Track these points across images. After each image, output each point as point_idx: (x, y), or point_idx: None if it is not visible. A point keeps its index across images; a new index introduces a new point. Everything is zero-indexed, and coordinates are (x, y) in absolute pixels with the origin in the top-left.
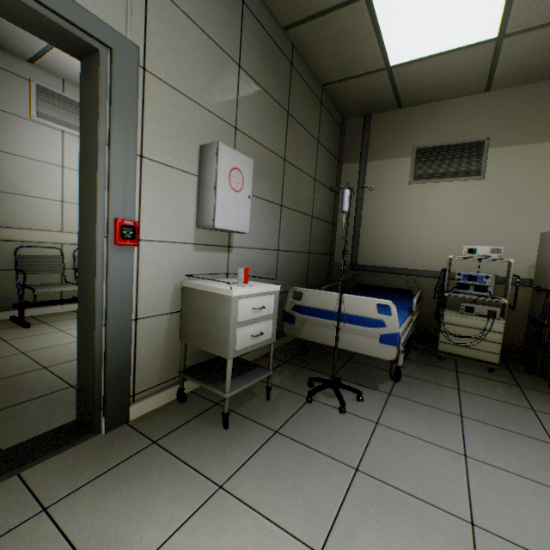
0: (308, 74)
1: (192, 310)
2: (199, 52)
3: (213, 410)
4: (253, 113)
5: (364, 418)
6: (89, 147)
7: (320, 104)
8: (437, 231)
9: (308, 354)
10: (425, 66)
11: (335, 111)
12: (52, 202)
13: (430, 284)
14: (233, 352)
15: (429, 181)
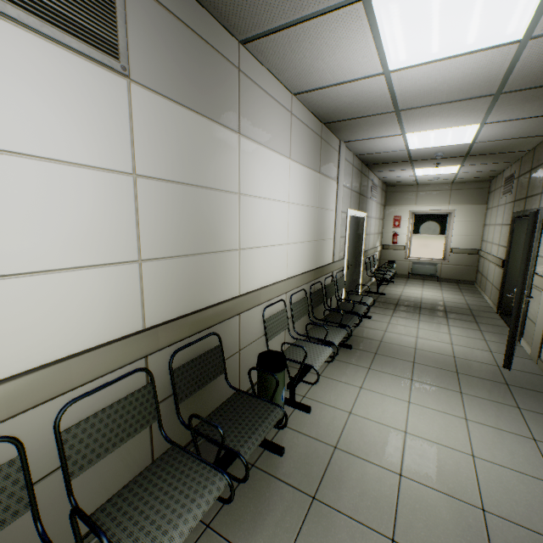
0: None
1: None
2: None
3: None
4: None
5: None
6: (518, 241)
7: None
8: None
9: None
10: None
11: None
12: (368, 235)
13: None
14: None
15: None
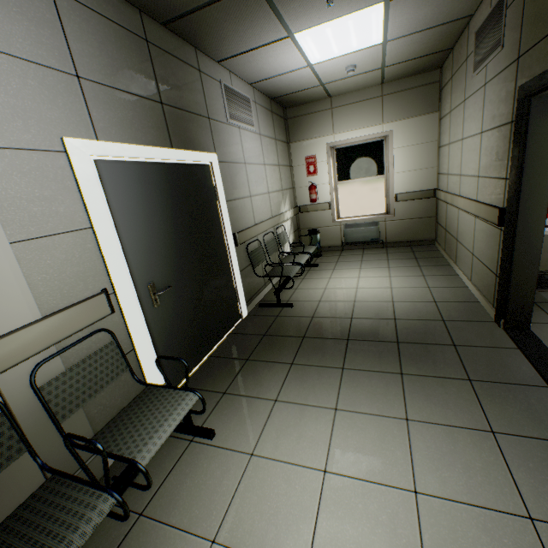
0: None
1: None
2: None
3: (541, 305)
4: None
5: None
6: (541, 159)
7: None
8: None
9: None
10: None
11: None
12: (247, 199)
13: None
14: None
15: None
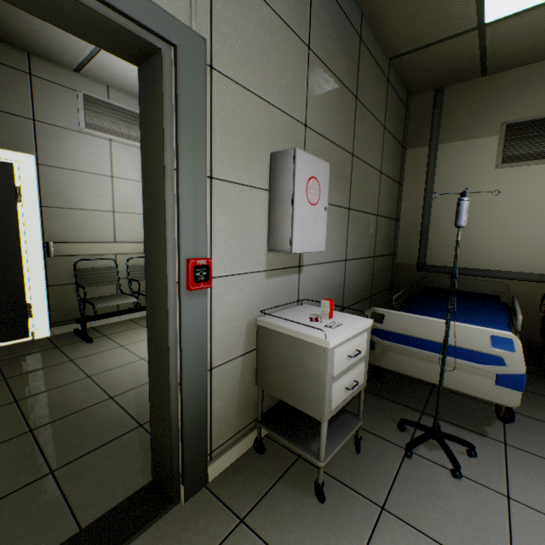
0: (376, 47)
1: (272, 355)
2: (268, 37)
3: (297, 467)
4: (323, 104)
5: (488, 488)
6: (154, 174)
7: (386, 82)
8: (535, 225)
9: (383, 377)
10: (534, 17)
11: (401, 88)
12: (104, 213)
13: (524, 288)
14: (328, 413)
15: (523, 164)
